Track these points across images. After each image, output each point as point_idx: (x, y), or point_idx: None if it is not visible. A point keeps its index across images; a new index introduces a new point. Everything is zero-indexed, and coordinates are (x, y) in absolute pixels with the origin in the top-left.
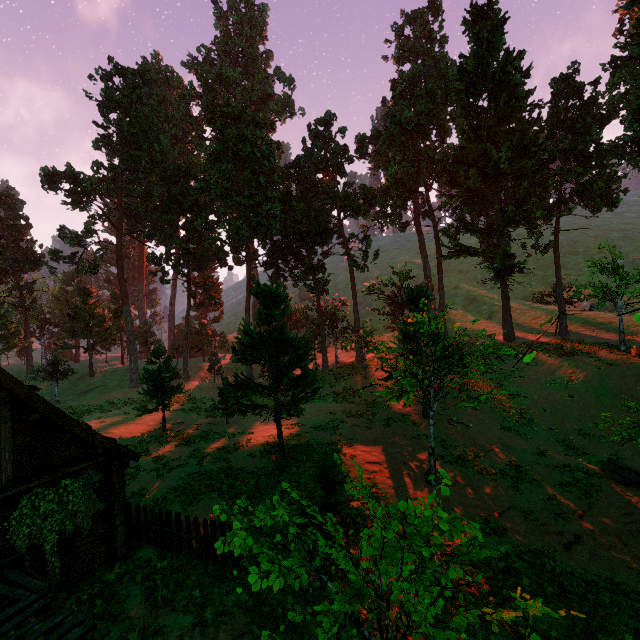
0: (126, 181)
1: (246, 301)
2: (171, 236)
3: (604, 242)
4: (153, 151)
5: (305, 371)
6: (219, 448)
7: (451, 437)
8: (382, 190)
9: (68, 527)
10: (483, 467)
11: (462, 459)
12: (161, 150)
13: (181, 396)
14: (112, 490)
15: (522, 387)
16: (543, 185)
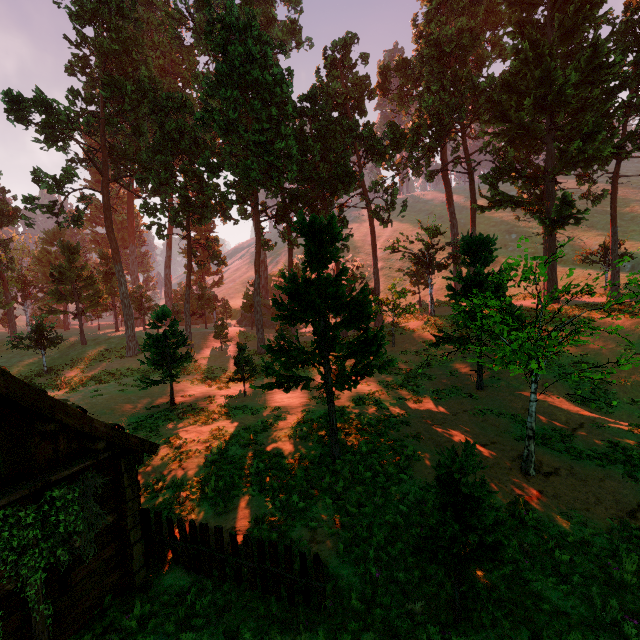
0: (109, 115)
1: (255, 259)
2: (166, 182)
3: (635, 200)
4: (140, 74)
5: (369, 332)
6: (245, 427)
7: (521, 412)
8: (413, 128)
9: (60, 558)
10: (578, 450)
11: (548, 440)
12: (149, 77)
13: (186, 365)
14: (122, 497)
15: (588, 354)
16: (608, 120)
